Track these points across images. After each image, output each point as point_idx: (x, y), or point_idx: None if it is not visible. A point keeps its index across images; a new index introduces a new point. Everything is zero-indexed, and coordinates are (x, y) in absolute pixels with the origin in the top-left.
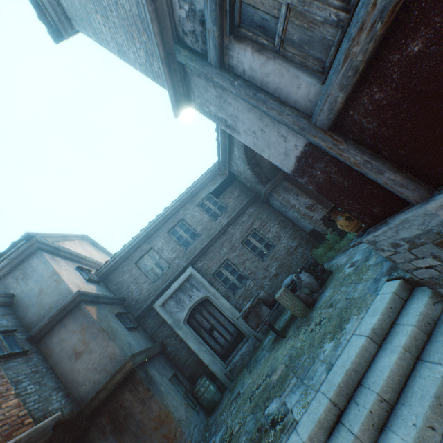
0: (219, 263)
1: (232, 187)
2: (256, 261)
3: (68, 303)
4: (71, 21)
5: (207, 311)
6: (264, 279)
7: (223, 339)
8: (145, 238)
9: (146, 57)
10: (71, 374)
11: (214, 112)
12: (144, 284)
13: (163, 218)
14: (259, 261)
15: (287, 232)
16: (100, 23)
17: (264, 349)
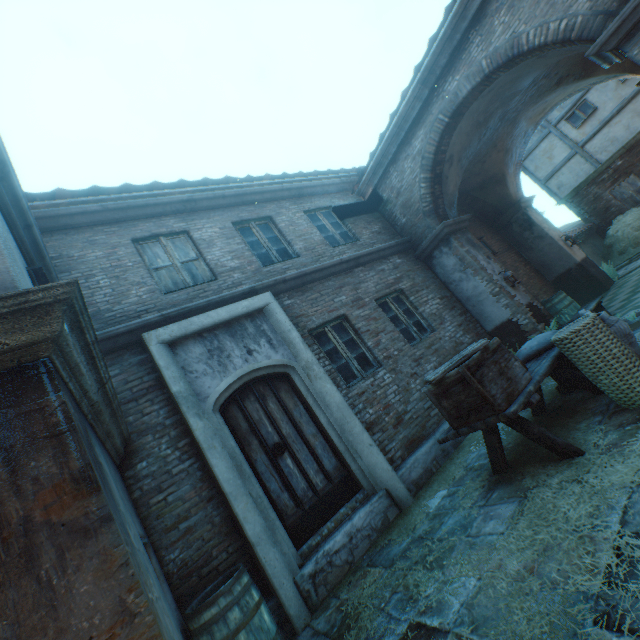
0: (327, 315)
1: (370, 217)
2: (400, 341)
3: None
4: None
5: (278, 402)
6: (412, 378)
7: (304, 482)
8: (181, 207)
9: None
10: None
11: None
12: (136, 285)
13: (235, 194)
14: (406, 342)
15: (455, 316)
16: None
17: (459, 509)
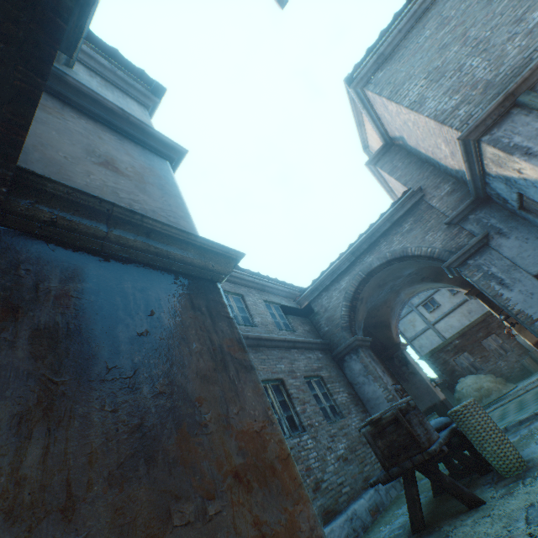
0: (271, 374)
1: (304, 319)
2: (320, 415)
3: (161, 139)
4: (368, 85)
5: None
6: (328, 450)
7: None
8: None
9: (455, 105)
10: (63, 157)
11: (516, 142)
12: None
13: None
14: (324, 418)
15: (358, 411)
16: (418, 85)
17: None
